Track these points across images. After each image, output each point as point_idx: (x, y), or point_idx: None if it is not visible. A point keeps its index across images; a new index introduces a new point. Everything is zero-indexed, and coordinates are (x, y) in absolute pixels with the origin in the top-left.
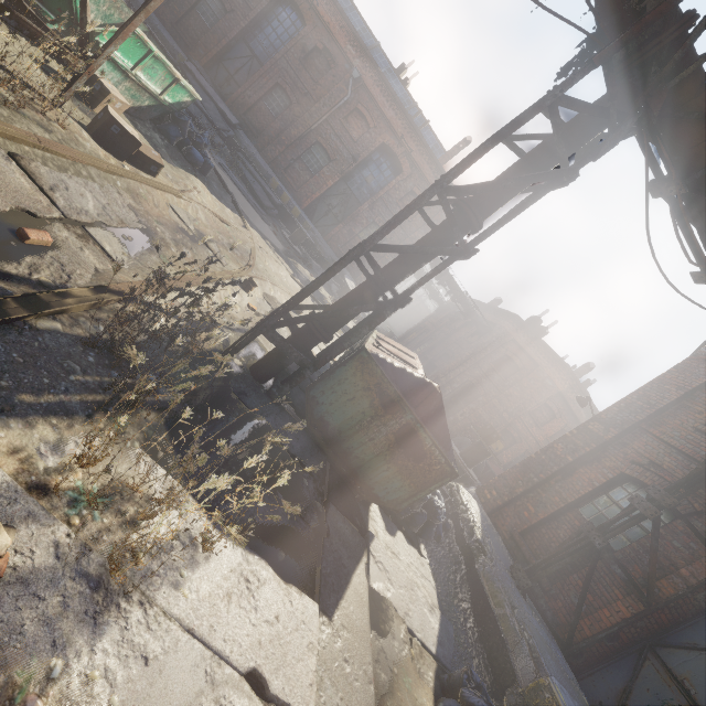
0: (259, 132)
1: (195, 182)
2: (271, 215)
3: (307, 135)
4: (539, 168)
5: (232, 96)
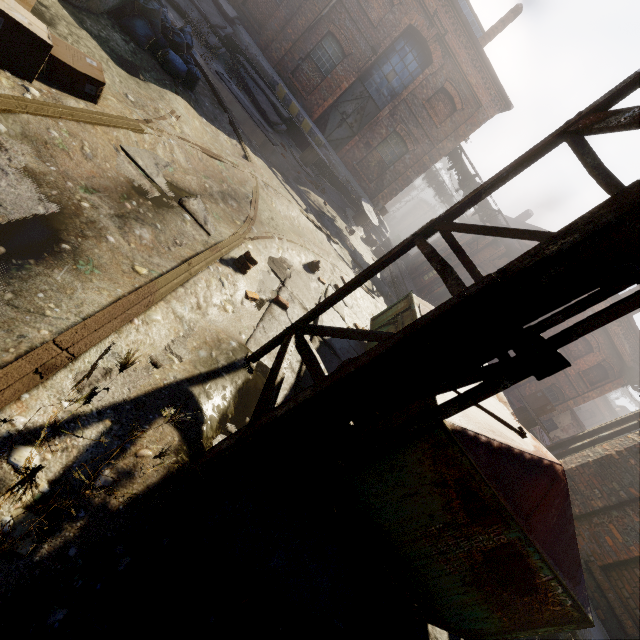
0: (261, 27)
1: (174, 102)
2: (279, 132)
3: (316, 23)
4: None
5: None
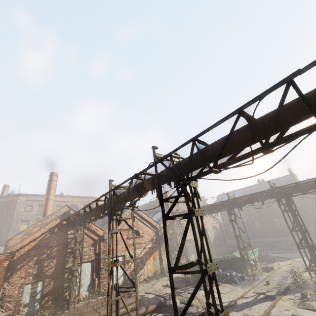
0: (264, 234)
1: (276, 263)
2: (295, 248)
3: (270, 220)
4: (293, 213)
5: (252, 235)
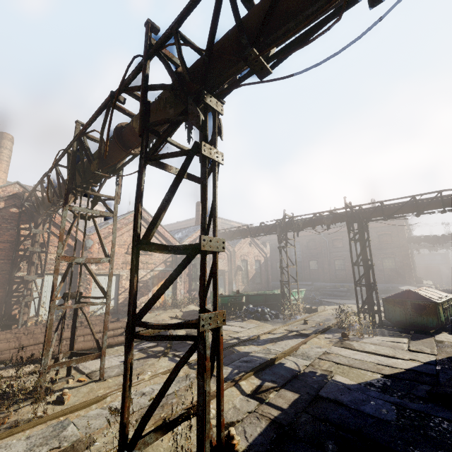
0: (318, 277)
1: (323, 306)
2: (349, 296)
3: (329, 262)
4: (363, 243)
5: (303, 277)
